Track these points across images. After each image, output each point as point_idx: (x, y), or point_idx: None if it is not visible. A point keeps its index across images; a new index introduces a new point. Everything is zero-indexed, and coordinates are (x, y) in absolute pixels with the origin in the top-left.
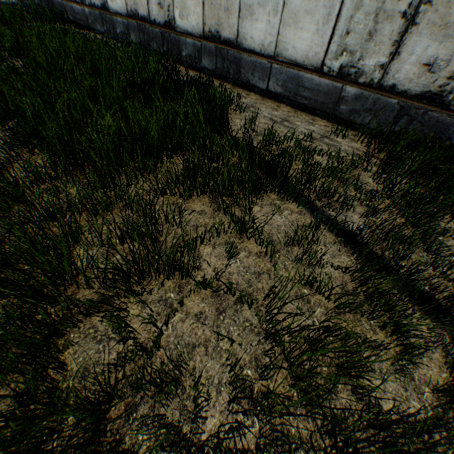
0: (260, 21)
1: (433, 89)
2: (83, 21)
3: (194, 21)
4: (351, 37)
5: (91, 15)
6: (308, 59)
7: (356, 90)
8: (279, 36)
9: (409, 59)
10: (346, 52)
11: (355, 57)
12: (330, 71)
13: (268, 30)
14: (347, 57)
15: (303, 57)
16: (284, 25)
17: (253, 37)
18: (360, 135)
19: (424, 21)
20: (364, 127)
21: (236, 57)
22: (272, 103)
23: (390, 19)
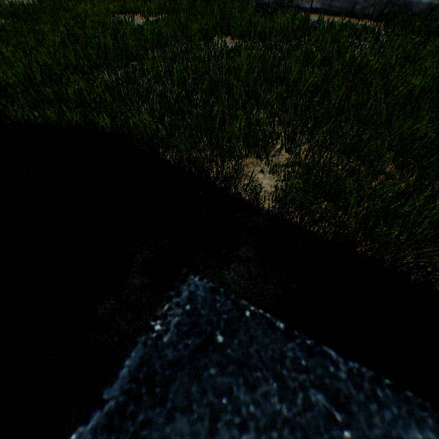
0: None
1: None
2: None
3: None
4: None
5: None
6: None
7: None
8: None
9: None
10: None
11: None
12: None
13: None
14: None
15: None
16: None
17: None
18: (369, 19)
19: None
20: (371, 14)
21: None
22: (315, 16)
23: None
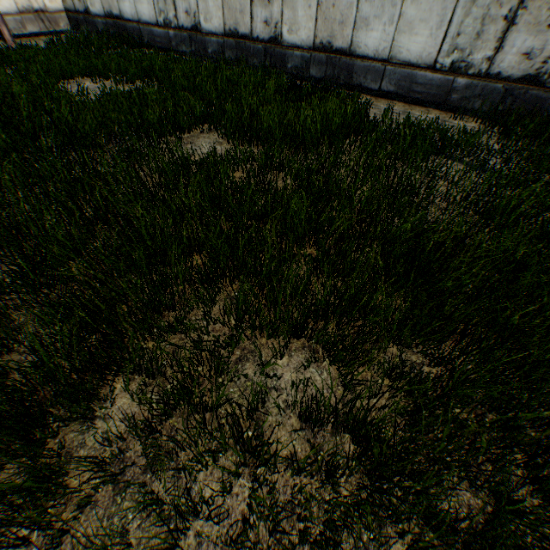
0: (375, 31)
1: (531, 73)
2: (163, 44)
3: (304, 35)
4: (461, 38)
5: (176, 38)
6: (421, 60)
7: (466, 81)
8: (394, 42)
9: (510, 51)
10: (457, 51)
11: (465, 53)
12: (442, 67)
13: (383, 38)
14: (457, 54)
15: (417, 58)
16: (399, 33)
17: (367, 45)
18: (473, 116)
19: (521, 22)
20: (477, 109)
21: (348, 64)
22: (385, 101)
23: (494, 22)
